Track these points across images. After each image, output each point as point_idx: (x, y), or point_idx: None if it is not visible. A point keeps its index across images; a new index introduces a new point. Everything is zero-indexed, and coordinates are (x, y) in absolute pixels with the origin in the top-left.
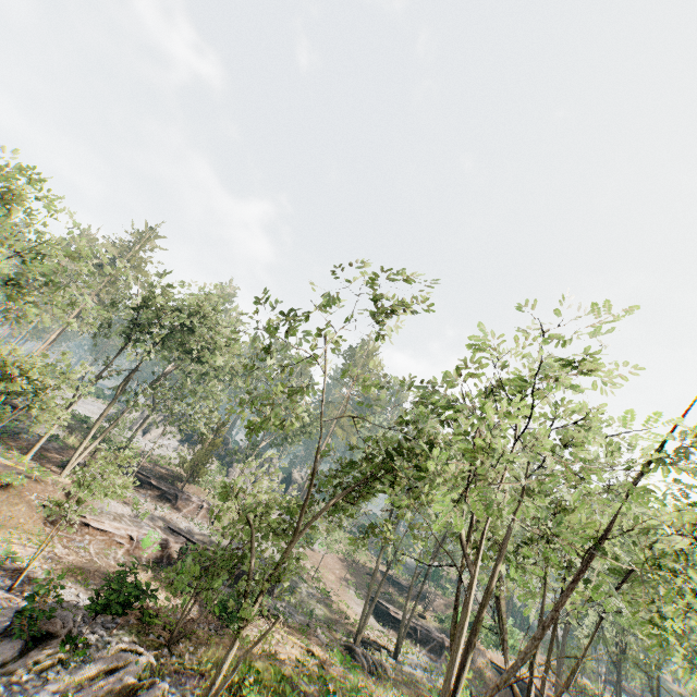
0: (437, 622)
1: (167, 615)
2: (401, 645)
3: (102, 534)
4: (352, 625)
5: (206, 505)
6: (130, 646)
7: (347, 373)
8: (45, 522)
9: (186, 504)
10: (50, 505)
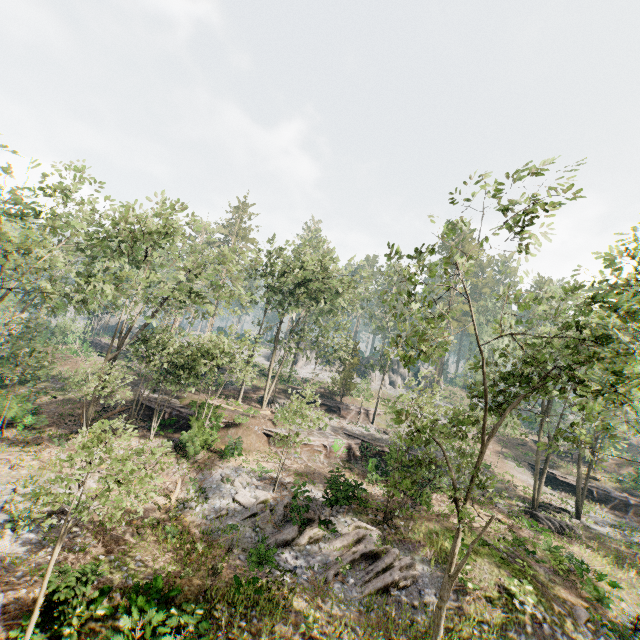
0: (613, 483)
1: (375, 501)
2: (581, 507)
3: (306, 446)
4: (522, 492)
5: (362, 411)
6: (360, 524)
7: (494, 294)
8: (268, 443)
9: (348, 413)
10: (267, 432)
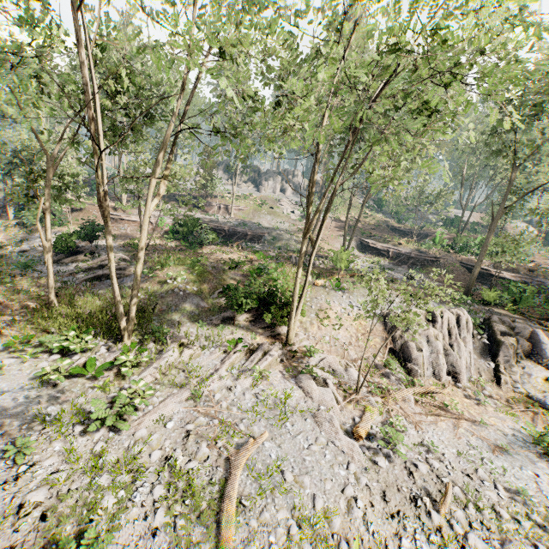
0: (414, 245)
1: None
2: None
3: (134, 223)
4: (320, 252)
5: (222, 206)
6: (117, 254)
7: None
8: None
9: (211, 208)
10: None
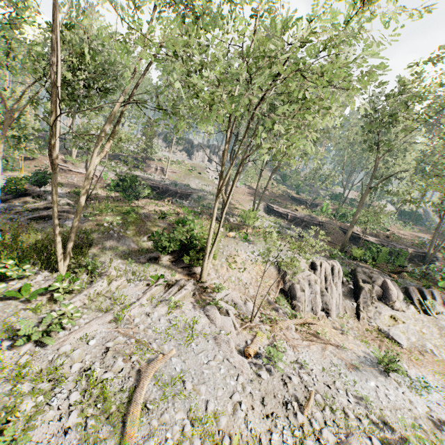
0: (307, 212)
1: None
2: None
3: (81, 174)
4: (235, 211)
5: (159, 168)
6: (63, 199)
7: None
8: None
9: (149, 169)
10: None
